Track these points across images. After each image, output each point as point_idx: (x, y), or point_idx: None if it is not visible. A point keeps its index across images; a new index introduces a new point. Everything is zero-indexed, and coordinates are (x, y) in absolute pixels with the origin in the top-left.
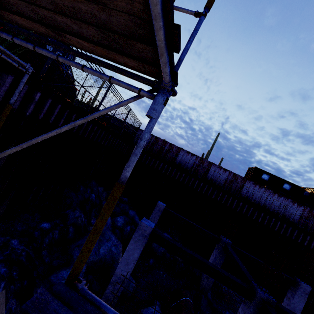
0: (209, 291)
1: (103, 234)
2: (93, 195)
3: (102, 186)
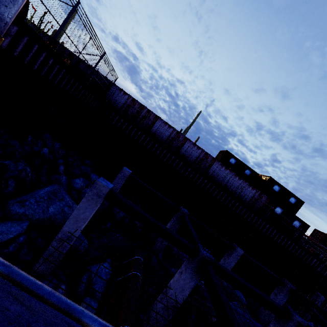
0: (160, 253)
1: (55, 193)
2: (45, 149)
3: (60, 143)
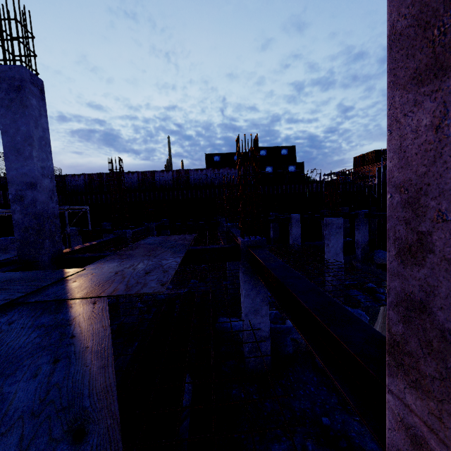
0: None
1: None
2: None
3: None
